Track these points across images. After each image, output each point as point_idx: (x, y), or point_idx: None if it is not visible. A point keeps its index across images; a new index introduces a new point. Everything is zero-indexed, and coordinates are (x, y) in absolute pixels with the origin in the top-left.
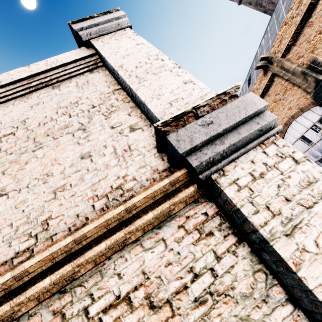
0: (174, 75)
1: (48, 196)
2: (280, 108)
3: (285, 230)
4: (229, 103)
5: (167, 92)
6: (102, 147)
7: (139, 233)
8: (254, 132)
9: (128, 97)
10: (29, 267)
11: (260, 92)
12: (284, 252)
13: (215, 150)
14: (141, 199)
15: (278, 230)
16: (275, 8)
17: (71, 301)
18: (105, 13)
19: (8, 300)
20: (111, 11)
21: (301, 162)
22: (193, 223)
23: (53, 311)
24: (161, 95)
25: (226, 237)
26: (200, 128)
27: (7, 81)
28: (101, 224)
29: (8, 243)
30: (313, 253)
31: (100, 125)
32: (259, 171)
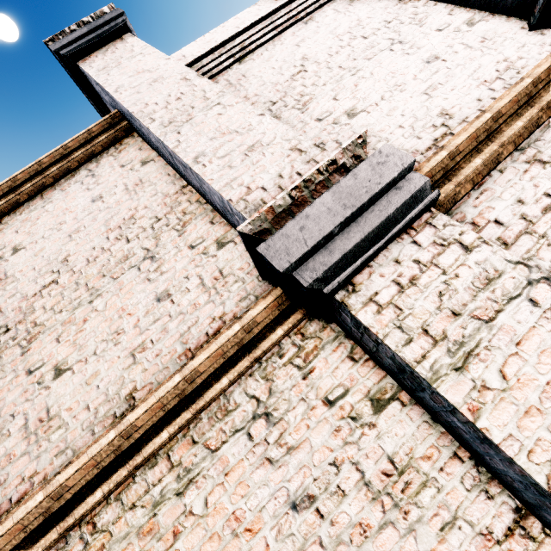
0: None
1: (421, 99)
2: None
3: None
4: None
5: None
6: (445, 48)
7: None
8: None
9: (429, 1)
10: (502, 108)
11: None
12: None
13: None
14: None
15: None
16: None
17: (538, 151)
18: None
19: (485, 147)
20: None
21: None
22: None
23: (524, 162)
24: None
25: None
26: None
27: (247, 24)
28: None
29: (414, 137)
30: None
31: (419, 33)
32: None
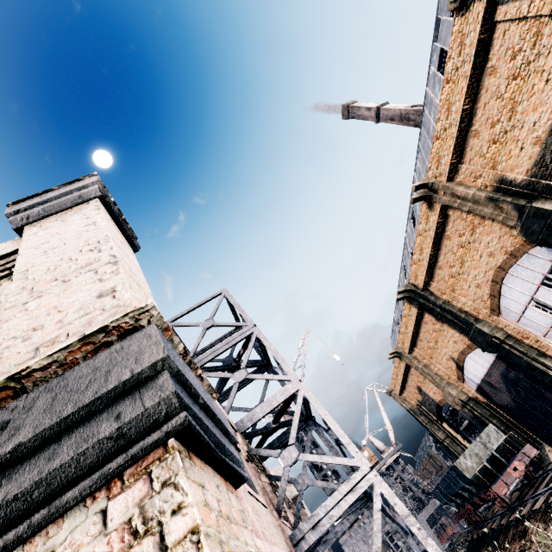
0: (94, 280)
1: None
2: (475, 256)
3: None
4: (88, 359)
5: (54, 320)
6: None
7: None
8: (96, 445)
9: None
10: None
11: (432, 235)
12: None
13: None
14: None
15: None
16: (422, 121)
17: None
18: (72, 182)
19: None
20: (82, 178)
21: None
22: None
23: None
24: (37, 329)
25: None
26: None
27: None
28: None
29: None
30: None
31: None
32: None
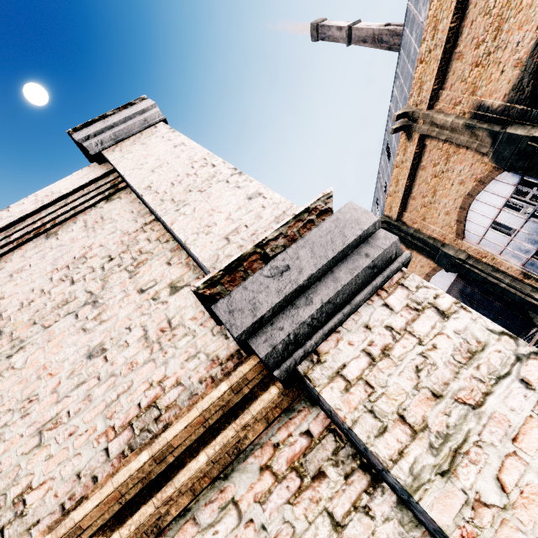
0: (232, 187)
1: (28, 444)
2: (446, 185)
3: (439, 463)
4: (315, 227)
5: (222, 219)
6: (124, 331)
7: (185, 498)
8: (362, 271)
9: (167, 232)
10: None
11: (409, 166)
12: (441, 513)
13: (297, 319)
14: (180, 432)
15: (427, 465)
16: (402, 42)
17: None
18: (124, 107)
19: None
20: (133, 102)
21: (451, 314)
22: (288, 456)
23: None
24: (211, 226)
25: (349, 478)
26: (268, 282)
27: None
28: (109, 497)
29: None
30: (498, 507)
31: (121, 290)
32: (381, 344)
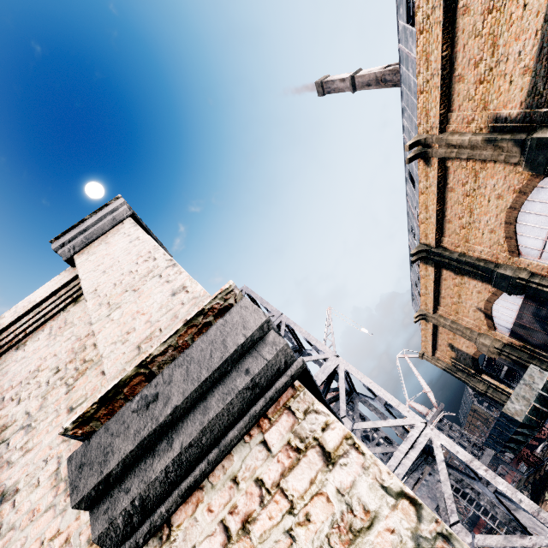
0: (162, 283)
1: None
2: (482, 202)
3: None
4: (200, 336)
5: (142, 322)
6: (40, 464)
7: None
8: (238, 396)
9: None
10: None
11: (435, 191)
12: None
13: (148, 475)
14: None
15: None
16: (401, 79)
17: None
18: (101, 209)
19: None
20: (109, 203)
21: (338, 457)
22: None
23: None
24: (130, 332)
25: None
26: (131, 419)
27: None
28: None
29: None
30: None
31: (54, 409)
32: (244, 512)
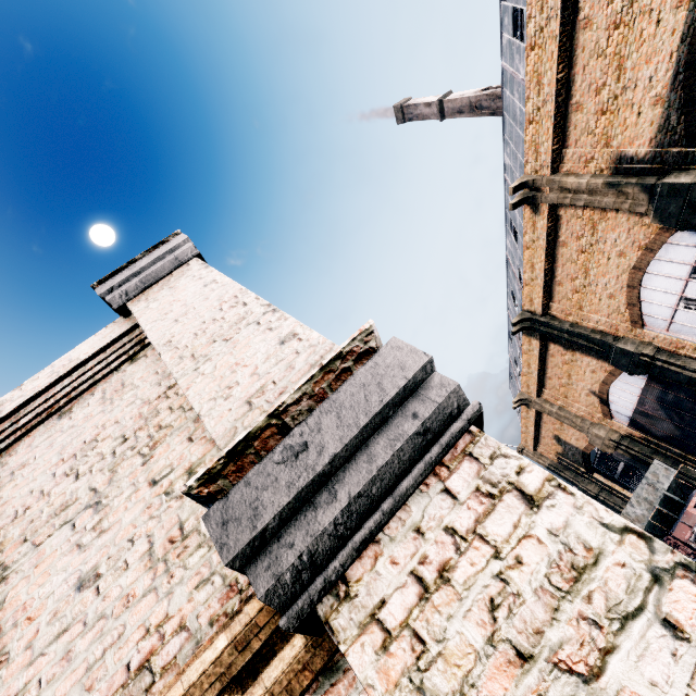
0: (263, 330)
1: None
2: (601, 261)
3: None
4: (346, 381)
5: (246, 375)
6: (125, 544)
7: None
8: (408, 441)
9: None
10: None
11: (544, 245)
12: None
13: (314, 528)
14: None
15: None
16: (503, 105)
17: None
18: (155, 247)
19: None
20: (165, 240)
21: (543, 499)
22: None
23: None
24: (233, 386)
25: None
26: (278, 471)
27: None
28: None
29: None
30: None
31: (130, 483)
32: (438, 561)
